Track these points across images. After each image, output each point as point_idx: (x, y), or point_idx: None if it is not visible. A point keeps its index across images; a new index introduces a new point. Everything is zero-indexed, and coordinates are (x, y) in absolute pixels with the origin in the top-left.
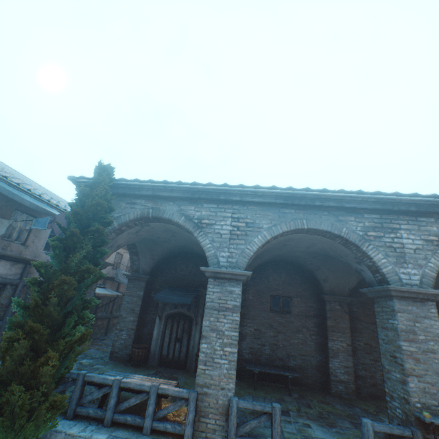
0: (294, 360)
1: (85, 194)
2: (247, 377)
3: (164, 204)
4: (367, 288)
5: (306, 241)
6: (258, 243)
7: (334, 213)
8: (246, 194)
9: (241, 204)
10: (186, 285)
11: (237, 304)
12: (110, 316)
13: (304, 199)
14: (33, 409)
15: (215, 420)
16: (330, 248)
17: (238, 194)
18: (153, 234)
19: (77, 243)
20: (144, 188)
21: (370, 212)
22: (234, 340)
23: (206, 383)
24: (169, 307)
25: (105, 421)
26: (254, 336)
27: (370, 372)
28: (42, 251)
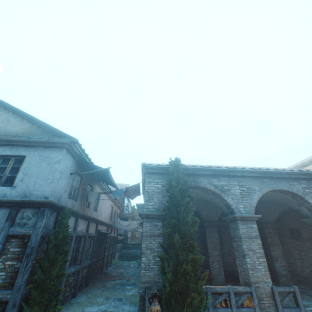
0: None
1: (176, 177)
2: (229, 282)
3: (199, 178)
4: (307, 218)
5: (267, 195)
6: (256, 198)
7: (287, 181)
8: (243, 172)
9: (241, 177)
10: None
11: (257, 234)
12: (108, 254)
13: (272, 174)
14: (199, 307)
15: (267, 301)
16: (280, 198)
17: (239, 172)
18: None
19: (186, 206)
20: (186, 169)
21: (302, 180)
22: (262, 254)
23: (256, 281)
24: None
25: None
26: (228, 254)
27: (294, 267)
28: (92, 210)
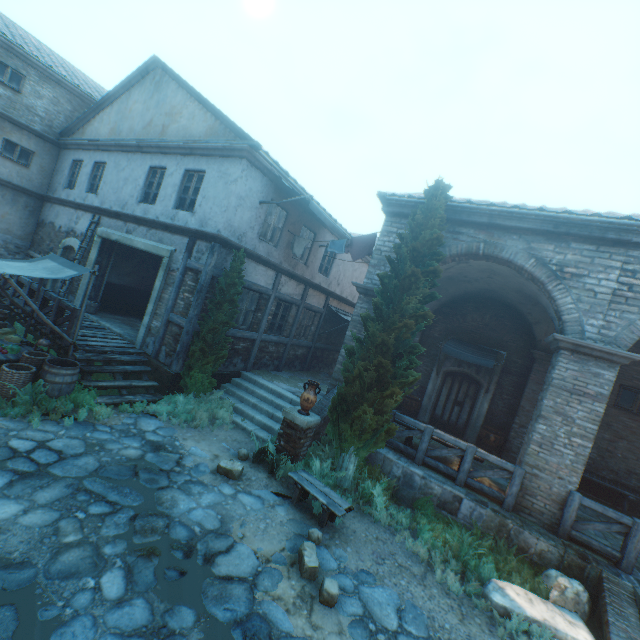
0: (638, 481)
1: (417, 224)
2: None
3: (504, 237)
4: None
5: None
6: None
7: None
8: None
9: None
10: (477, 341)
11: (603, 393)
12: None
13: None
14: (375, 429)
15: (544, 504)
16: None
17: None
18: (462, 272)
19: (413, 284)
20: (476, 212)
21: None
22: (589, 433)
23: (538, 466)
24: (449, 363)
25: (415, 459)
26: None
27: None
28: (316, 273)
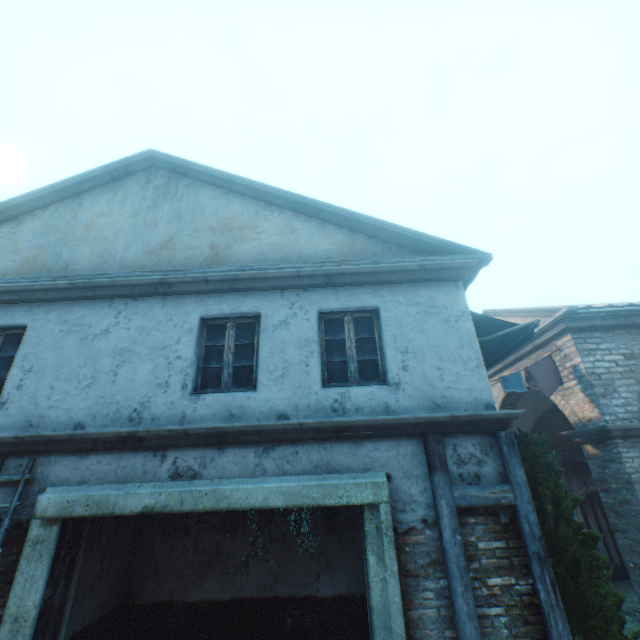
0: None
1: None
2: None
3: None
4: None
5: None
6: None
7: None
8: None
9: None
10: (577, 448)
11: None
12: None
13: None
14: None
15: None
16: None
17: None
18: None
19: None
20: None
21: None
22: None
23: None
24: (575, 486)
25: None
26: None
27: None
28: None
